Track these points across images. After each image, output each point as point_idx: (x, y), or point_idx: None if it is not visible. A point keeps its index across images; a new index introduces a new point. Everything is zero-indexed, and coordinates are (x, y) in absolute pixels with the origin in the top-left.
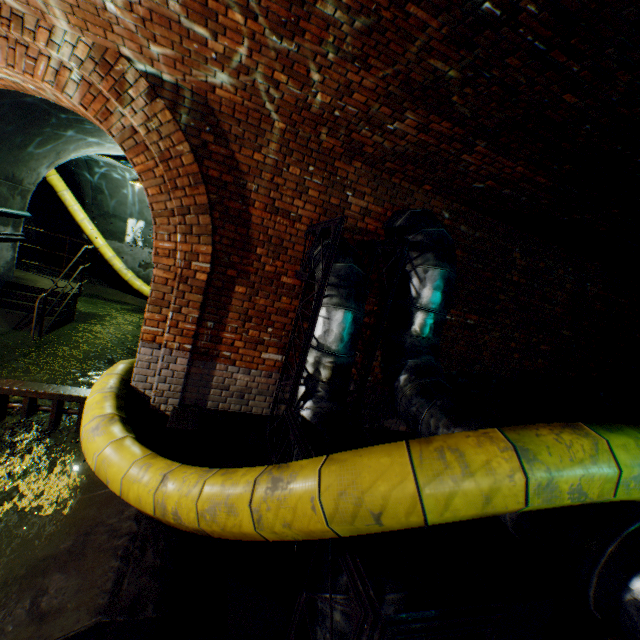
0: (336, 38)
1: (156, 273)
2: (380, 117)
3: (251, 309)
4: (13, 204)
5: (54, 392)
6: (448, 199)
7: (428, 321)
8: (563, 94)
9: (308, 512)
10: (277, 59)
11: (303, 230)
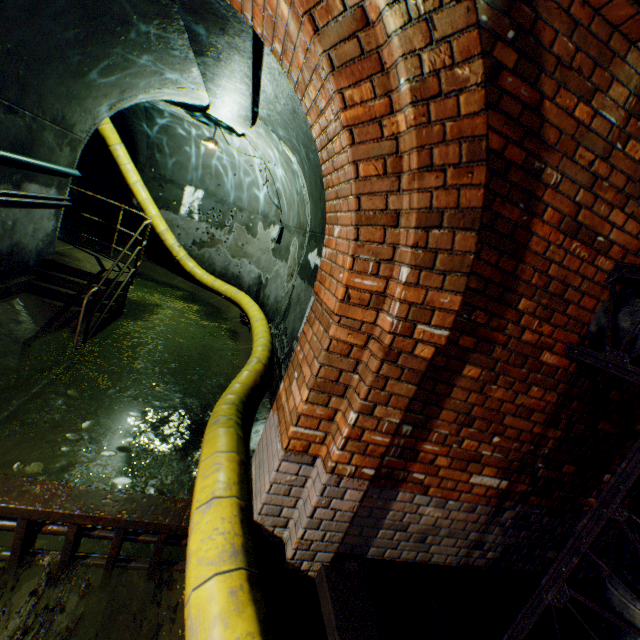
0: None
1: (334, 333)
2: None
3: (477, 405)
4: (59, 158)
5: (119, 515)
6: None
7: None
8: None
9: None
10: None
11: (604, 269)
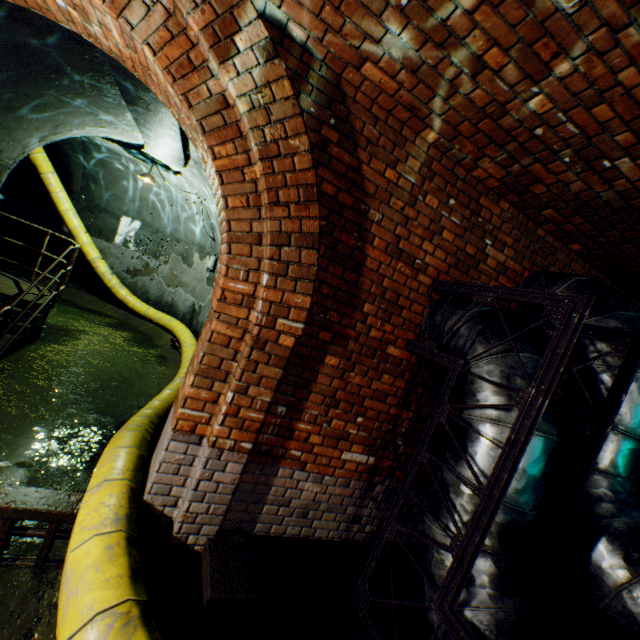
0: None
1: (215, 327)
2: (605, 147)
3: (340, 389)
4: None
5: (7, 505)
6: (589, 263)
7: (633, 453)
8: None
9: None
10: (518, 23)
11: (426, 284)
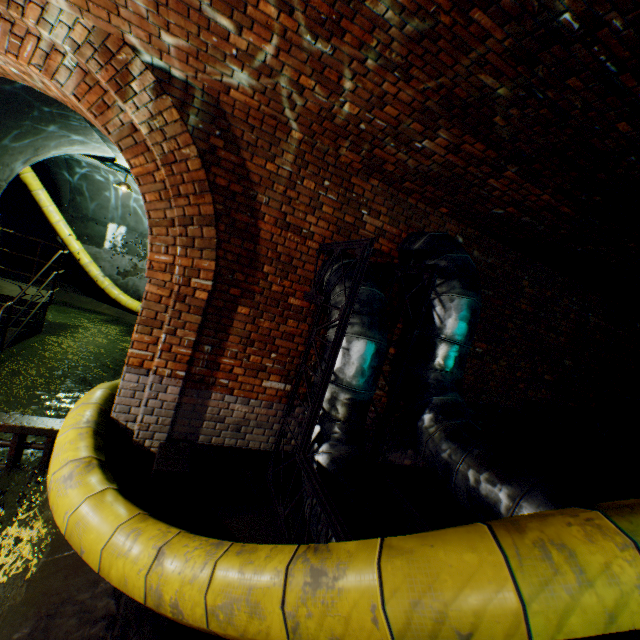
0: (380, 42)
1: (149, 289)
2: (409, 133)
3: (254, 332)
4: None
5: (16, 424)
6: (463, 223)
7: (453, 354)
8: (618, 122)
9: (367, 625)
10: (307, 61)
11: (315, 248)
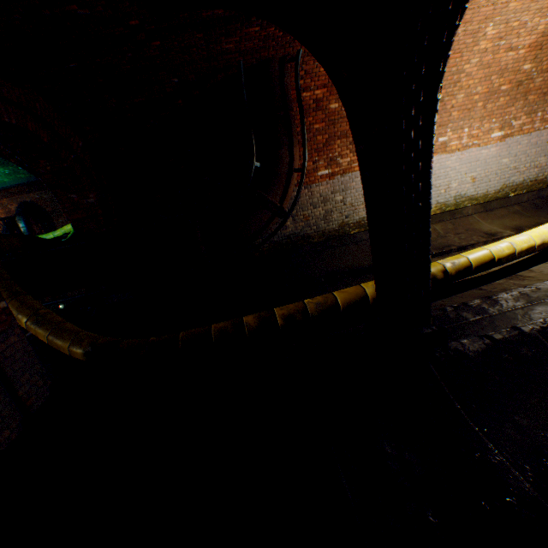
0: None
1: None
2: None
3: None
4: None
5: None
6: (35, 193)
7: (22, 230)
8: None
9: None
10: None
11: (7, 220)
